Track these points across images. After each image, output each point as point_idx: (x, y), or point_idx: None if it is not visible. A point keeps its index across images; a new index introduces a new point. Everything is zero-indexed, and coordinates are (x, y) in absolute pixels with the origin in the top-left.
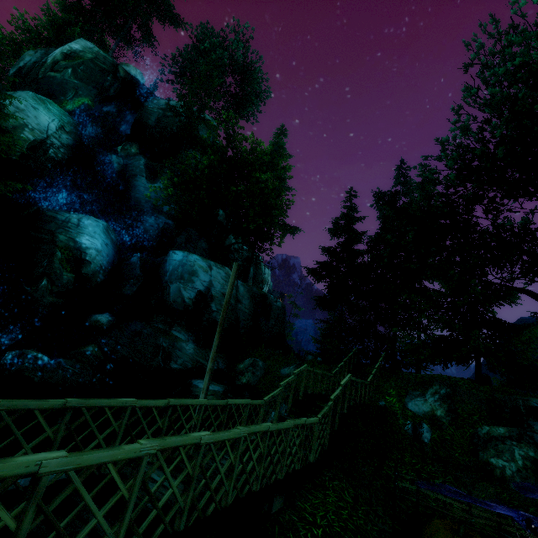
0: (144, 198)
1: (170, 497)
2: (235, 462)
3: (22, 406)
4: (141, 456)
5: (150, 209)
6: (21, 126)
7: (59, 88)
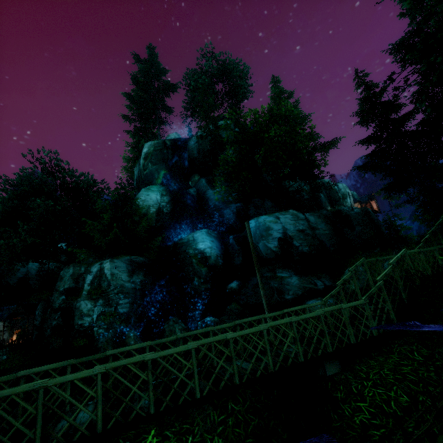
0: (216, 201)
1: (241, 371)
2: (265, 345)
3: (160, 342)
4: (189, 349)
5: (223, 205)
6: (148, 208)
7: (151, 177)
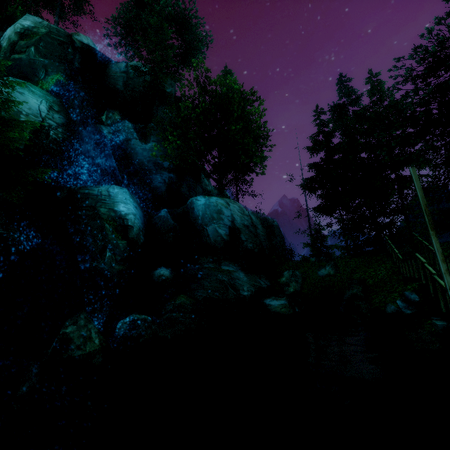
0: (145, 159)
1: None
2: None
3: None
4: None
5: (154, 168)
6: (16, 114)
7: (29, 69)
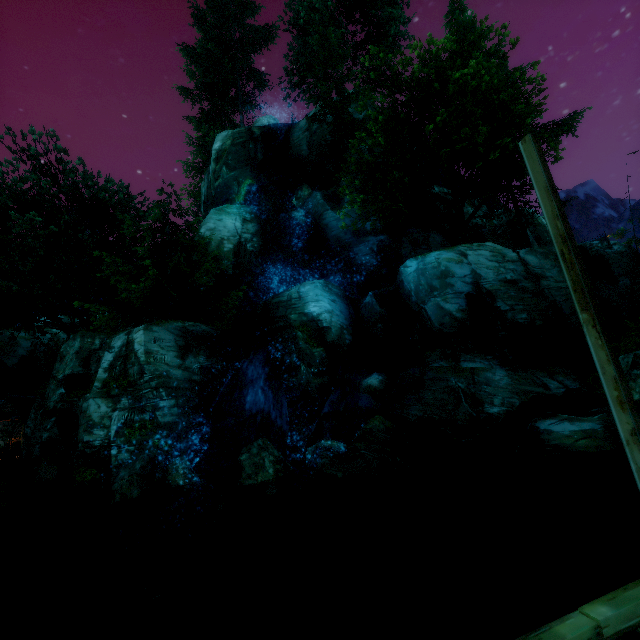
0: (341, 232)
1: None
2: None
3: None
4: None
5: (354, 238)
6: (220, 242)
7: (226, 191)
